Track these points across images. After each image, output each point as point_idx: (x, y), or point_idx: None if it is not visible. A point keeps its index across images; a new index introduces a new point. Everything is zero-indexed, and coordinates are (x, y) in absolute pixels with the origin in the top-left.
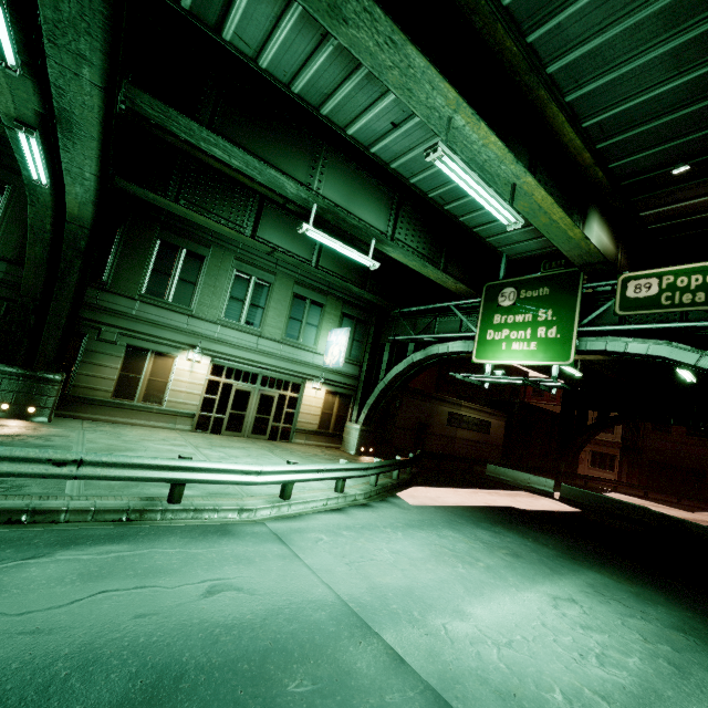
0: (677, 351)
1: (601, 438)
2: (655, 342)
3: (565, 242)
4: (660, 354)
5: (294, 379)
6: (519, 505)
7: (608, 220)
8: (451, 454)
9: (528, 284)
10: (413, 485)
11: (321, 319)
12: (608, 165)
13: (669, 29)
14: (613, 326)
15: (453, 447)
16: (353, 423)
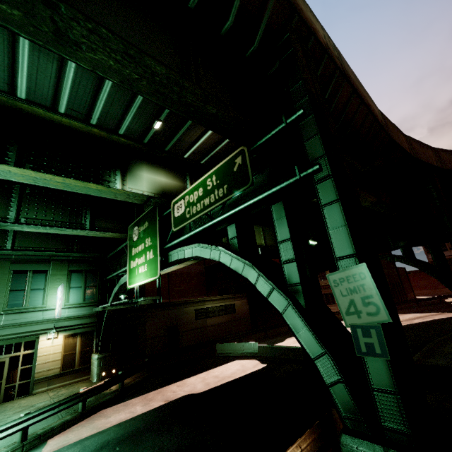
0: (203, 249)
1: (321, 284)
2: (194, 246)
3: (103, 193)
4: (197, 254)
5: (27, 339)
6: (203, 386)
7: (165, 166)
8: (206, 339)
9: (141, 222)
10: (111, 404)
11: (47, 281)
12: (119, 133)
13: (4, 32)
14: (176, 240)
15: (206, 334)
16: (94, 353)
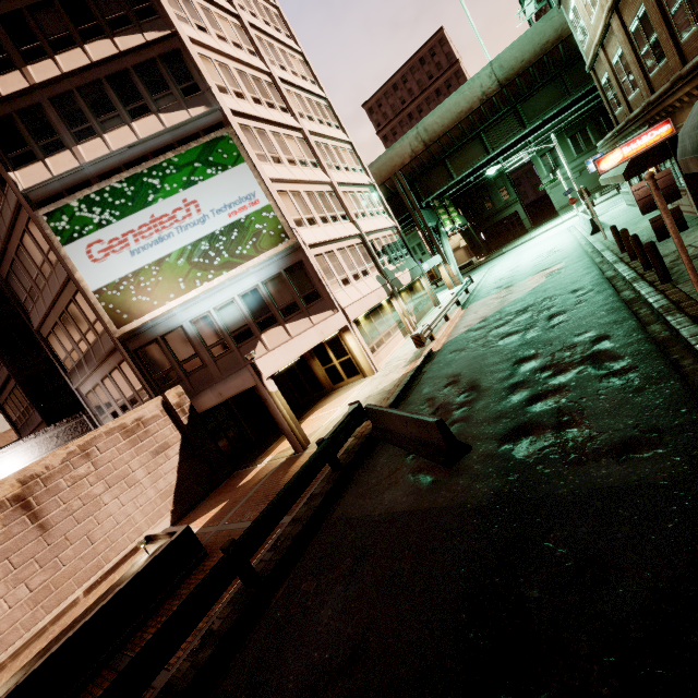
0: None
1: None
2: None
3: None
4: None
5: None
6: None
7: None
8: None
9: None
10: None
11: None
12: None
13: None
14: None
15: None
16: None
